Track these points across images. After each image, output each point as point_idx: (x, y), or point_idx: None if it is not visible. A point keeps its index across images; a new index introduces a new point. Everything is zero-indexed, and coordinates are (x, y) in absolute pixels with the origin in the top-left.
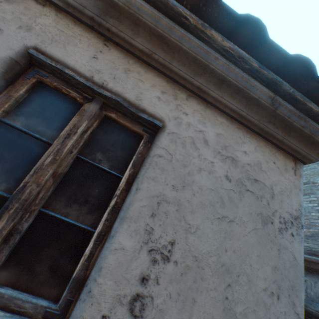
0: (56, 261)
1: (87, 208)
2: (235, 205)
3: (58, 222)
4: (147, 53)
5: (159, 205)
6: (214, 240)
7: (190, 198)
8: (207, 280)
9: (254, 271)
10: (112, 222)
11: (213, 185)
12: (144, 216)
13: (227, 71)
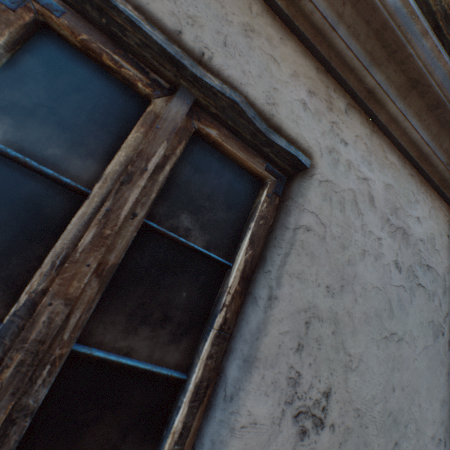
0: (114, 449)
1: (169, 331)
2: (404, 312)
3: (112, 368)
4: None
5: (308, 326)
6: (380, 376)
7: (350, 308)
8: (371, 444)
9: (423, 414)
10: (219, 359)
11: (380, 280)
12: (286, 352)
13: (433, 63)
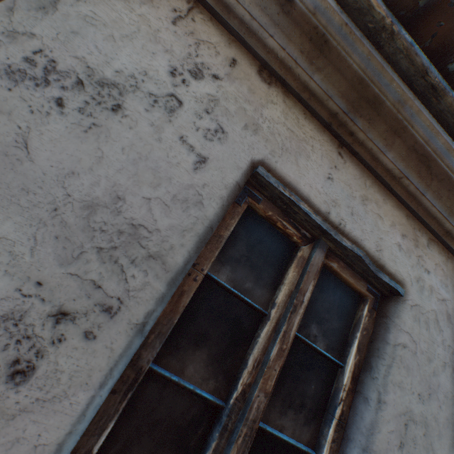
0: None
1: (303, 415)
2: None
3: (272, 439)
4: (396, 174)
5: (406, 427)
6: None
7: (436, 413)
8: None
9: None
10: (338, 443)
11: None
12: (392, 448)
13: None
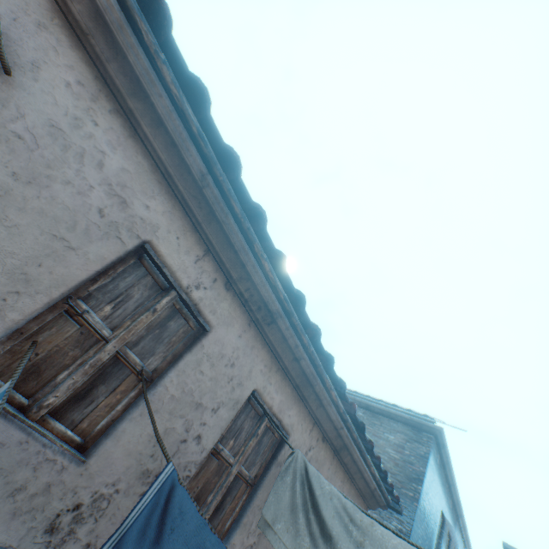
0: None
1: None
2: None
3: None
4: (345, 463)
5: None
6: None
7: None
8: None
9: None
10: None
11: None
12: None
13: (367, 476)
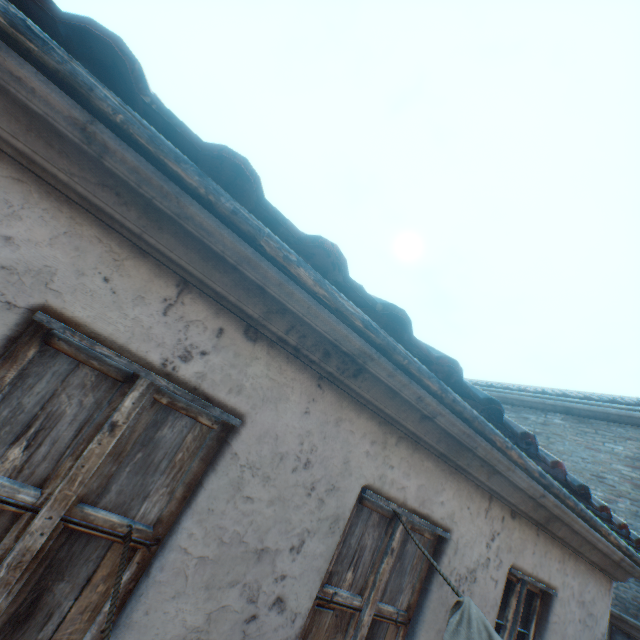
0: None
1: None
2: None
3: None
4: (560, 537)
5: None
6: None
7: None
8: None
9: None
10: None
11: (573, 630)
12: None
13: (604, 547)
